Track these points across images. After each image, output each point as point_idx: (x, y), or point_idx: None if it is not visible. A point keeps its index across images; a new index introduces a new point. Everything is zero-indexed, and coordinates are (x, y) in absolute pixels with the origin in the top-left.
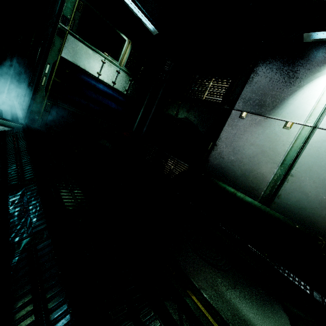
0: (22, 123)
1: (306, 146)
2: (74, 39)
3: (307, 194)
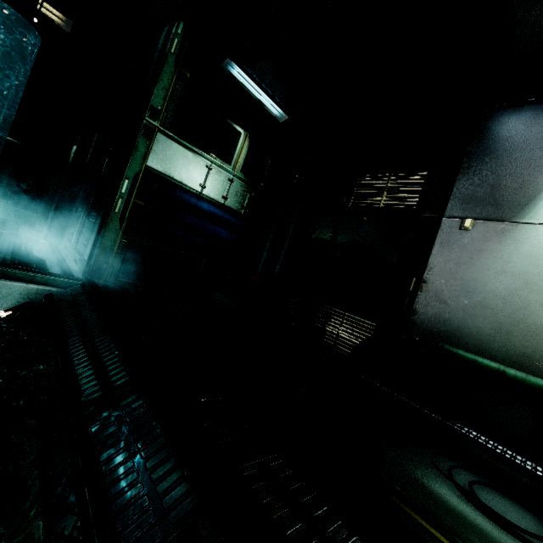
0: (80, 278)
1: None
2: (166, 138)
3: None
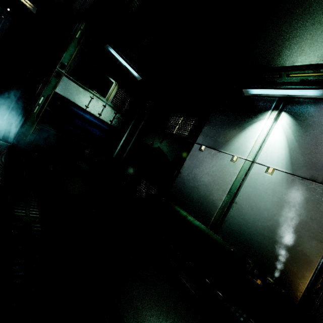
0: (10, 142)
1: (247, 177)
2: (68, 79)
3: (247, 220)
